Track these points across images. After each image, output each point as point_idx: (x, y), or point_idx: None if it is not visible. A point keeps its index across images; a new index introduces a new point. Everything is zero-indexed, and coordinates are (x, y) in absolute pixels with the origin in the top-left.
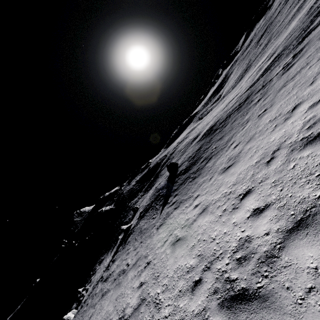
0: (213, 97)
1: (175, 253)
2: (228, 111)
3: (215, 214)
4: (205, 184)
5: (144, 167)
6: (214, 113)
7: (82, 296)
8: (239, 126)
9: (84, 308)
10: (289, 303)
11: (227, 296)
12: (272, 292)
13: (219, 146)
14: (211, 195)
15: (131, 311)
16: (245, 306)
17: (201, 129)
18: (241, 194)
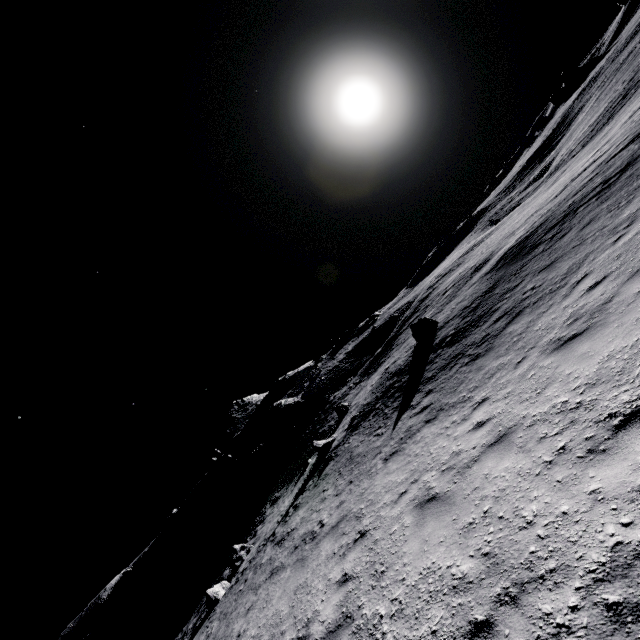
0: (529, 172)
1: (424, 530)
2: (569, 200)
3: (532, 455)
4: (504, 374)
5: (363, 325)
6: (531, 207)
7: (240, 560)
8: (603, 234)
9: (241, 585)
10: None
11: None
12: None
13: (543, 284)
14: (521, 405)
15: (322, 633)
16: None
17: (496, 245)
18: (617, 415)
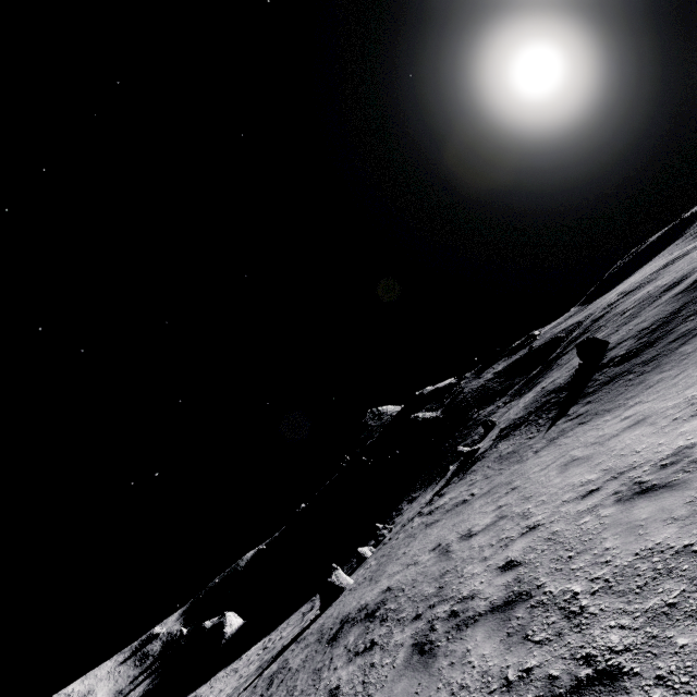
0: None
1: (566, 473)
2: None
3: (656, 424)
4: (661, 384)
5: (517, 344)
6: None
7: (382, 536)
8: None
9: (392, 542)
10: (696, 483)
11: (630, 493)
12: (685, 480)
13: None
14: (664, 401)
15: (482, 527)
16: (647, 494)
17: None
18: None
